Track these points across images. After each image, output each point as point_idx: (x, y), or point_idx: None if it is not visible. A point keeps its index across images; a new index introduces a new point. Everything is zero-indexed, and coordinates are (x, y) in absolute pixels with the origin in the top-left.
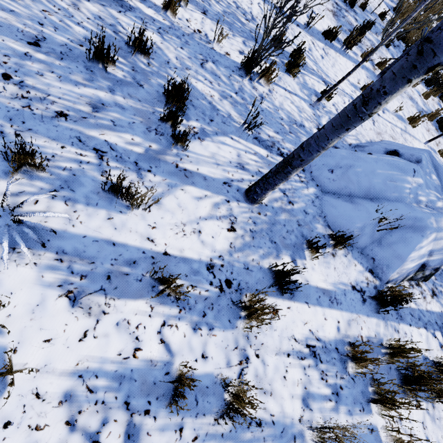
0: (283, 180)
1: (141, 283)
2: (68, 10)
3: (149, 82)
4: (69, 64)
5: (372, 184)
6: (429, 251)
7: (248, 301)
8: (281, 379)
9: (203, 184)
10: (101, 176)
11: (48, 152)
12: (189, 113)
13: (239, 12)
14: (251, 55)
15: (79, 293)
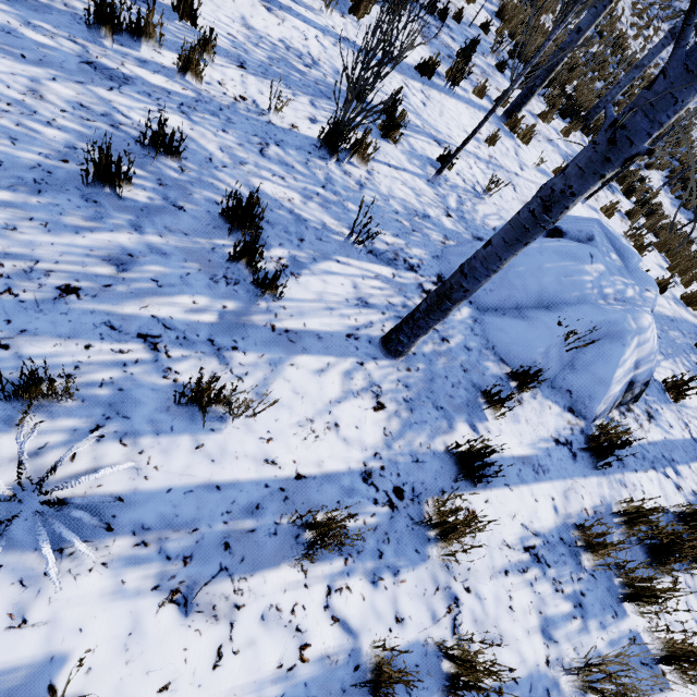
0: (440, 320)
1: (277, 537)
2: (24, 103)
3: (192, 199)
4: (55, 199)
5: (542, 286)
6: (634, 362)
7: (441, 517)
8: (507, 613)
9: (319, 346)
10: (164, 378)
11: (65, 363)
12: (265, 236)
13: (291, 55)
14: (333, 126)
15: (189, 589)
